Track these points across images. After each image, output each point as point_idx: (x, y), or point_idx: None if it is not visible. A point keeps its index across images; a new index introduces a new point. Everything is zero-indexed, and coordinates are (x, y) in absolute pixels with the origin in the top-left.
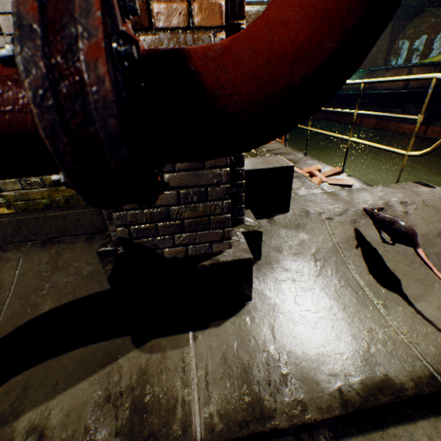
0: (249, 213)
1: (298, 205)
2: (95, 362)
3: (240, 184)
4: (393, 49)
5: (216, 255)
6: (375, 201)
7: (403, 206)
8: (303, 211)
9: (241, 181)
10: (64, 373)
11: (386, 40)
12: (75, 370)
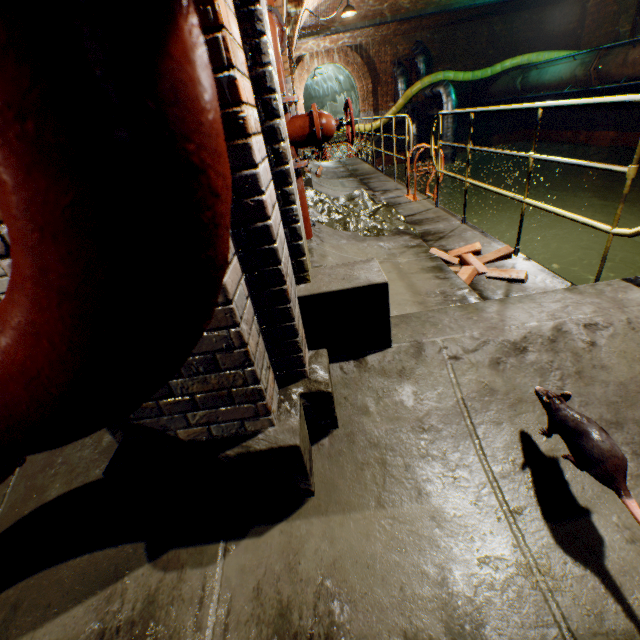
0: (323, 356)
1: (410, 333)
2: (97, 578)
3: (290, 326)
4: None
5: (250, 438)
6: (539, 323)
7: (589, 331)
8: (414, 344)
9: (290, 323)
10: (60, 591)
11: None
12: (73, 587)
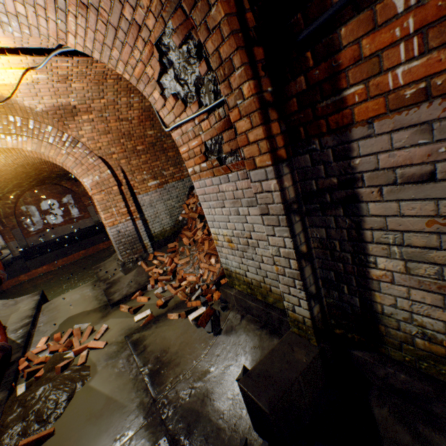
0: None
1: None
2: None
3: None
4: None
5: None
6: None
7: None
8: None
9: None
10: None
11: None
12: None
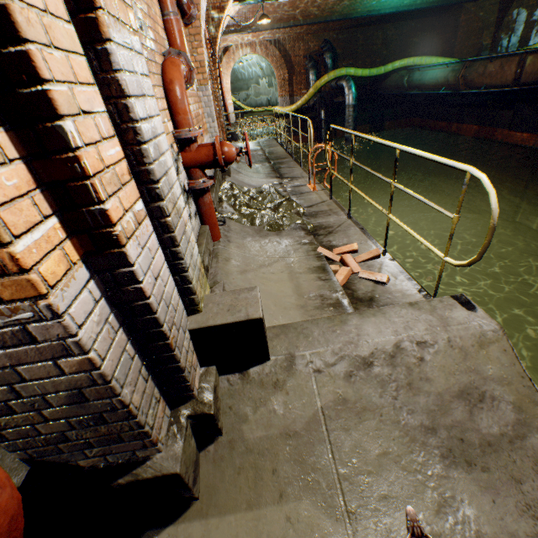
0: (211, 374)
1: (287, 345)
2: None
3: (176, 366)
4: (505, 22)
5: (140, 464)
6: (385, 339)
7: (420, 348)
8: (288, 357)
9: (176, 364)
10: None
11: (495, 10)
12: None
